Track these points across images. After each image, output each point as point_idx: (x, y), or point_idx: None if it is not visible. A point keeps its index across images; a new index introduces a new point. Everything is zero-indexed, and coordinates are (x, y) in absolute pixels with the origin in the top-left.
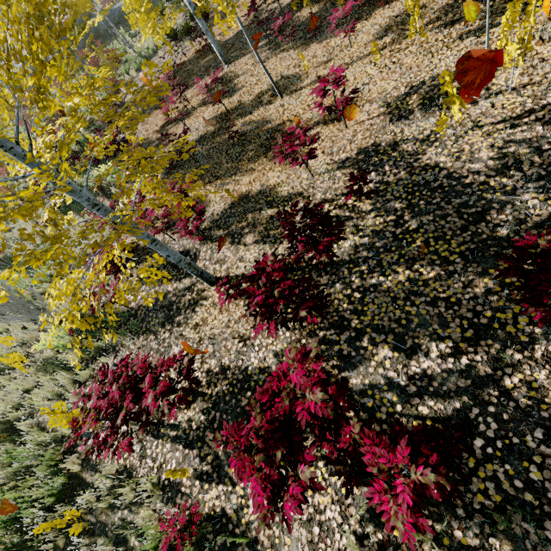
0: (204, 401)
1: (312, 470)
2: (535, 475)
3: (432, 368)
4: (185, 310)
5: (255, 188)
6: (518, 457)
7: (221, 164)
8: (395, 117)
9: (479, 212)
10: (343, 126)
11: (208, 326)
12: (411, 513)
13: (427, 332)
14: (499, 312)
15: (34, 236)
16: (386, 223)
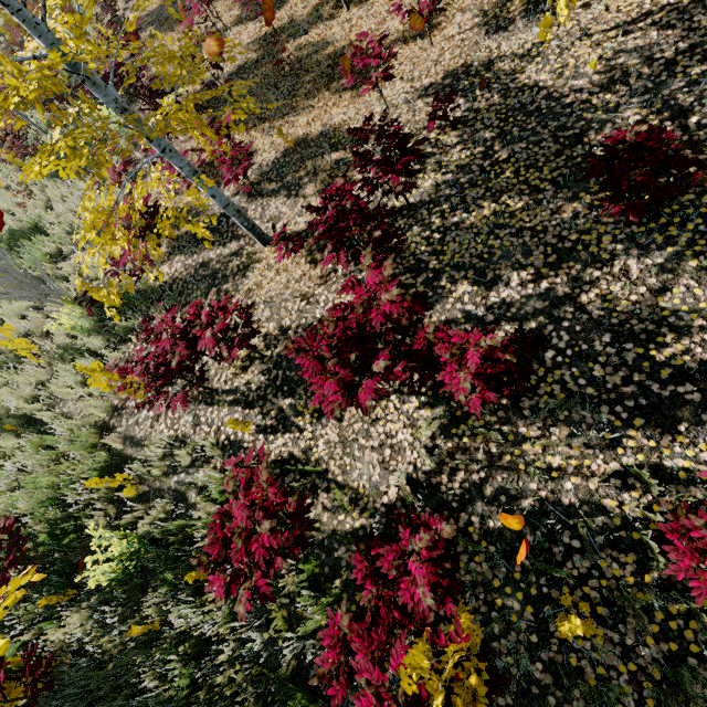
0: (263, 363)
1: (384, 404)
2: (598, 372)
3: (512, 296)
4: (233, 277)
5: (315, 129)
6: (585, 360)
7: (269, 102)
8: (492, 29)
9: (576, 134)
10: (427, 43)
11: (264, 290)
12: (478, 381)
13: (509, 263)
14: (585, 235)
15: (17, 209)
16: (474, 156)
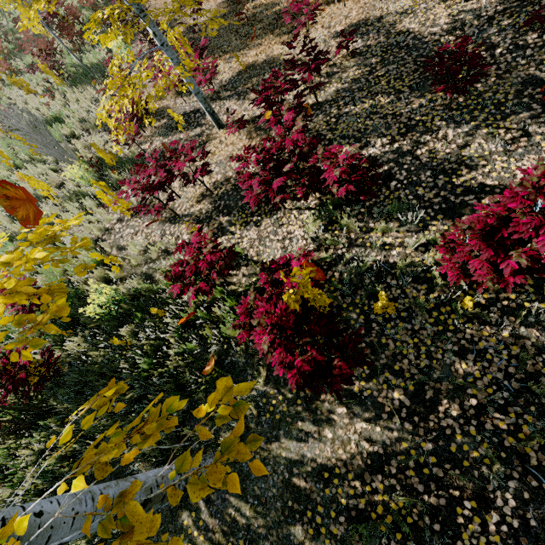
0: (212, 198)
1: (288, 216)
2: (421, 192)
3: (375, 152)
4: (196, 149)
5: (261, 58)
6: (414, 186)
7: (231, 41)
8: None
9: None
10: (342, 5)
11: (216, 156)
12: (345, 175)
13: (376, 134)
14: (424, 117)
15: (42, 107)
16: (363, 73)
